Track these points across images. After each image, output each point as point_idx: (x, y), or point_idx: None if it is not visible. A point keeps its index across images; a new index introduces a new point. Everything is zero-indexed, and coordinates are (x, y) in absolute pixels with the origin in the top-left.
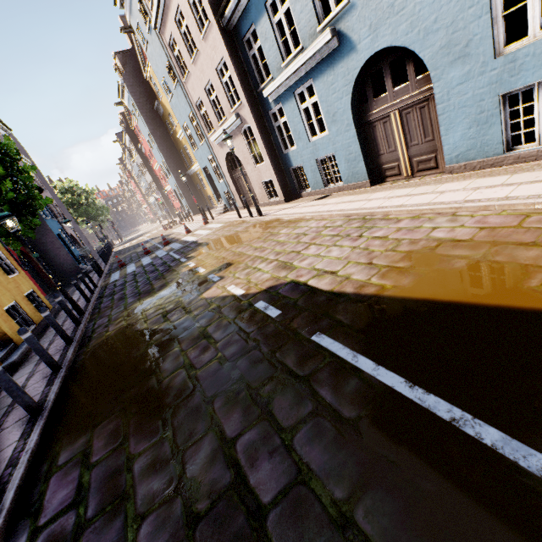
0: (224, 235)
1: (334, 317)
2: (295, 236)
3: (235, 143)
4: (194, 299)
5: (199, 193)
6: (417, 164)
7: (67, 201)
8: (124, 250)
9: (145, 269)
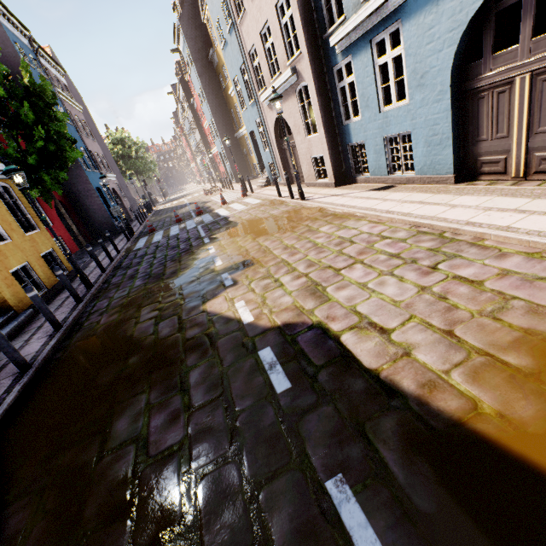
0: (257, 217)
1: (375, 445)
2: (337, 241)
3: (286, 106)
4: (195, 308)
5: (245, 159)
6: (539, 162)
7: (117, 152)
8: (163, 211)
9: (168, 242)
